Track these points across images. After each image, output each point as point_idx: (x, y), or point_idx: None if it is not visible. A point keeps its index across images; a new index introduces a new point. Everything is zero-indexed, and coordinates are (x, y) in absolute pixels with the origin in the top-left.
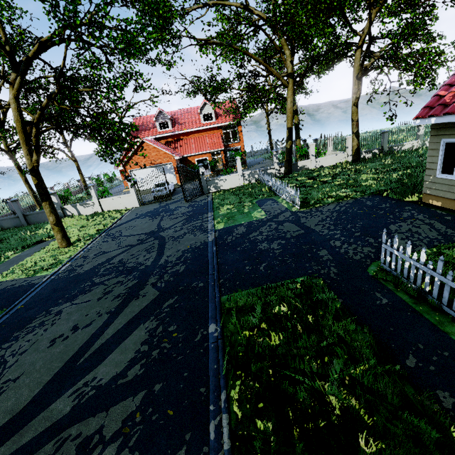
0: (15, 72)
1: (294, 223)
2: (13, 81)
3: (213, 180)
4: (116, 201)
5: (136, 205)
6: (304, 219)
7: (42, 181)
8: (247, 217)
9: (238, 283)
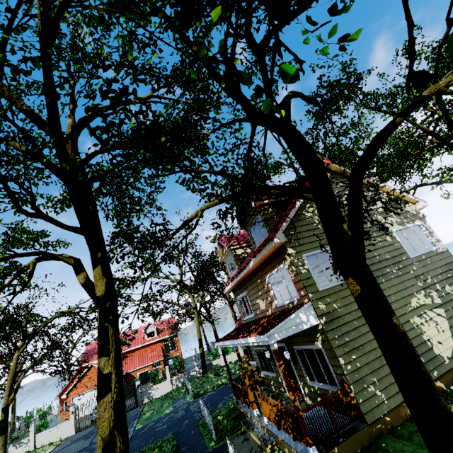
0: (23, 341)
1: (184, 409)
2: (20, 347)
3: (147, 390)
4: (53, 432)
5: (71, 433)
6: (191, 405)
7: (8, 416)
8: (160, 415)
9: (134, 452)
